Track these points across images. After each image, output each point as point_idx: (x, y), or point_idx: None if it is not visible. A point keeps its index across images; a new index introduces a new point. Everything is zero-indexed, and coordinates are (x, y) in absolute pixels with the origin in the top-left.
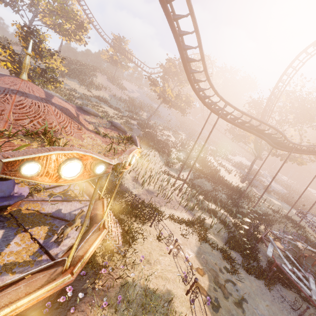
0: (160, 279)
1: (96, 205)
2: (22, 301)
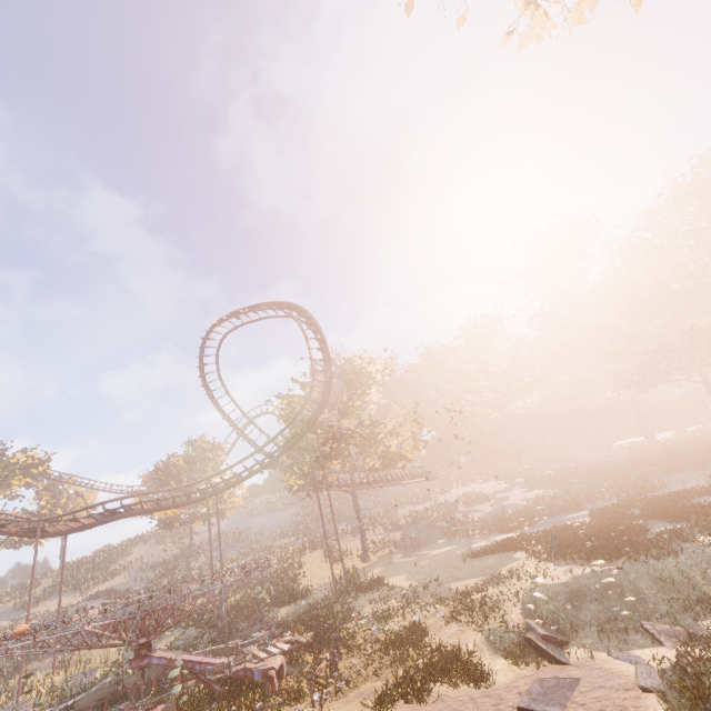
0: None
1: None
2: None
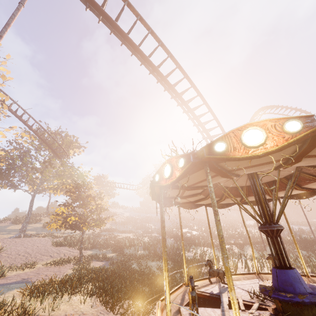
0: None
1: None
2: None
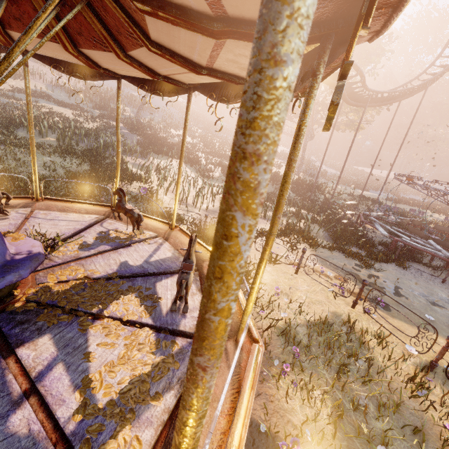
0: (314, 305)
1: (177, 238)
2: (238, 433)
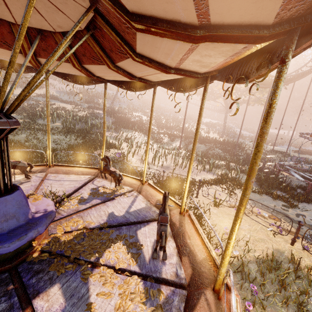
0: (258, 243)
1: (147, 191)
2: None
